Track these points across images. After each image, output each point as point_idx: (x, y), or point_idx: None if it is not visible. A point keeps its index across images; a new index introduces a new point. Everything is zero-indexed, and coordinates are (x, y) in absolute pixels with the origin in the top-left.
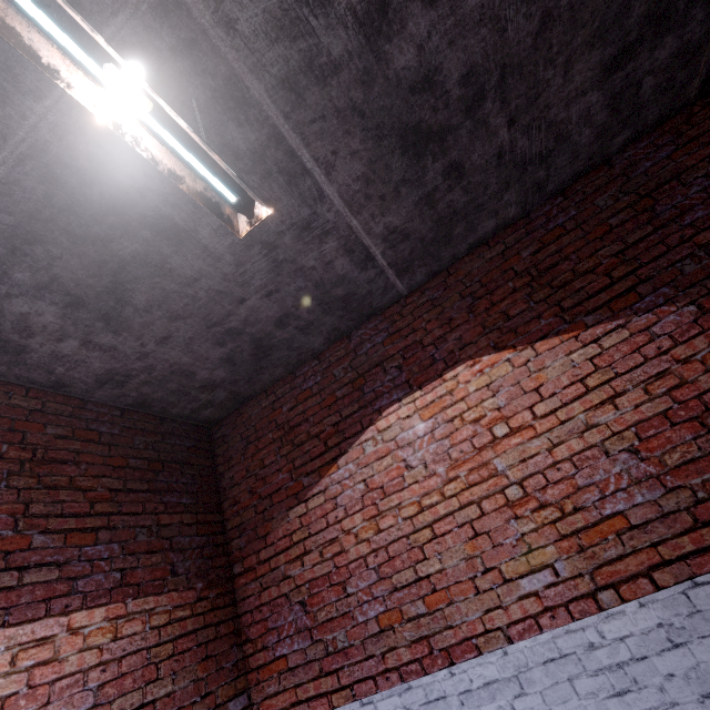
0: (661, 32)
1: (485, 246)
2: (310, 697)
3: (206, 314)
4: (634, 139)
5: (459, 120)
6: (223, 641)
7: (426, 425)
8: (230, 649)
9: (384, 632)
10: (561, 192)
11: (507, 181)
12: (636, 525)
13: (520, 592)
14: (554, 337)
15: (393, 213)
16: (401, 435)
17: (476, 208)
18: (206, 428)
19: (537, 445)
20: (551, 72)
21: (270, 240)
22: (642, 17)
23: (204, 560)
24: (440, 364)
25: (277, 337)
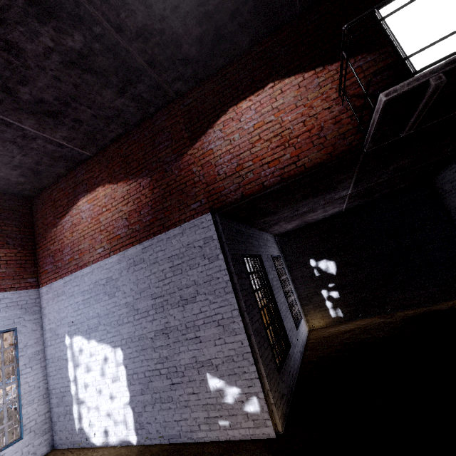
0: (134, 84)
1: (116, 142)
2: (52, 278)
3: (1, 161)
4: (159, 109)
5: (65, 108)
6: (29, 265)
7: (89, 206)
8: (31, 267)
9: (69, 263)
10: (139, 125)
11: (107, 122)
12: (121, 237)
13: (97, 253)
14: (122, 181)
15: (60, 132)
16: (82, 208)
17: (100, 130)
18: (29, 198)
19: (110, 215)
20: (93, 96)
21: (12, 140)
22: (119, 81)
23: (23, 242)
24: (96, 185)
25: (40, 168)
